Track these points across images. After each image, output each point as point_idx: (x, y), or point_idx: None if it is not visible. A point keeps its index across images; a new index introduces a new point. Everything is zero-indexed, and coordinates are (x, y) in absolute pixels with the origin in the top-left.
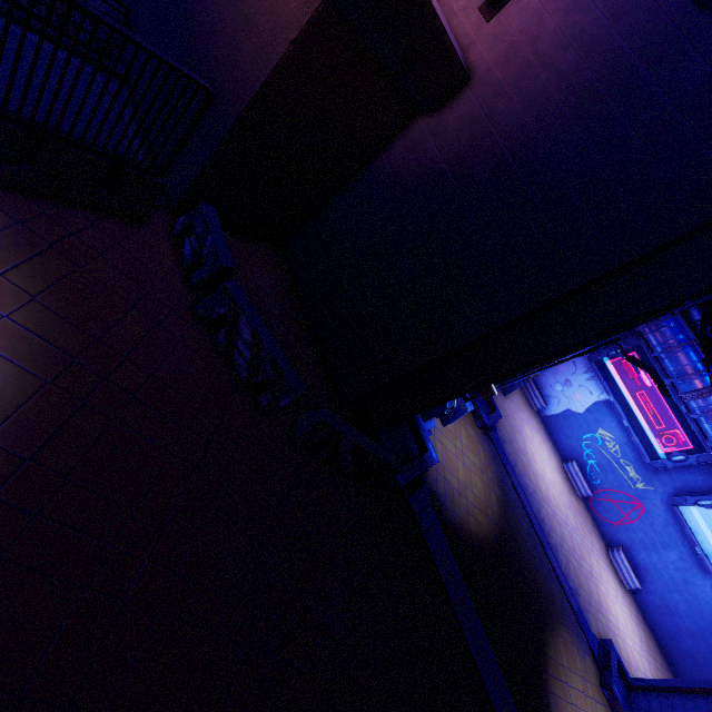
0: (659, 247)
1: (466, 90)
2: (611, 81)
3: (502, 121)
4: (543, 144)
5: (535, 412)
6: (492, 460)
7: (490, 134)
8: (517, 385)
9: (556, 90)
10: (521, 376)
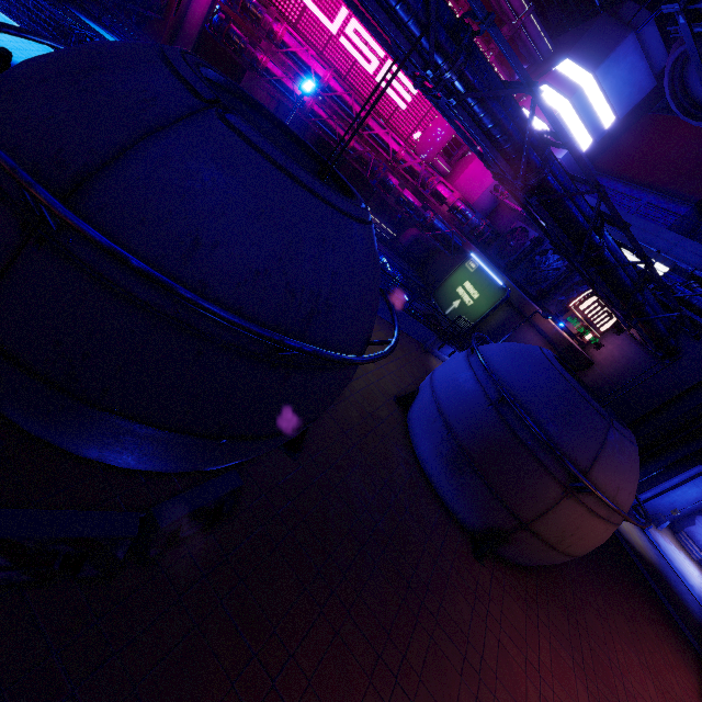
0: (662, 405)
1: (593, 366)
2: (636, 367)
3: (607, 374)
4: (621, 380)
5: (696, 562)
6: (648, 541)
7: (604, 377)
8: (664, 520)
9: (622, 368)
10: (675, 532)
